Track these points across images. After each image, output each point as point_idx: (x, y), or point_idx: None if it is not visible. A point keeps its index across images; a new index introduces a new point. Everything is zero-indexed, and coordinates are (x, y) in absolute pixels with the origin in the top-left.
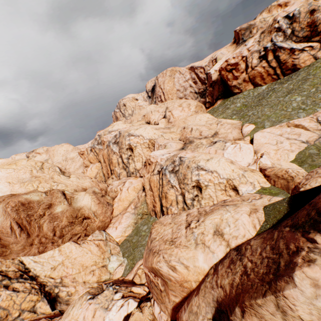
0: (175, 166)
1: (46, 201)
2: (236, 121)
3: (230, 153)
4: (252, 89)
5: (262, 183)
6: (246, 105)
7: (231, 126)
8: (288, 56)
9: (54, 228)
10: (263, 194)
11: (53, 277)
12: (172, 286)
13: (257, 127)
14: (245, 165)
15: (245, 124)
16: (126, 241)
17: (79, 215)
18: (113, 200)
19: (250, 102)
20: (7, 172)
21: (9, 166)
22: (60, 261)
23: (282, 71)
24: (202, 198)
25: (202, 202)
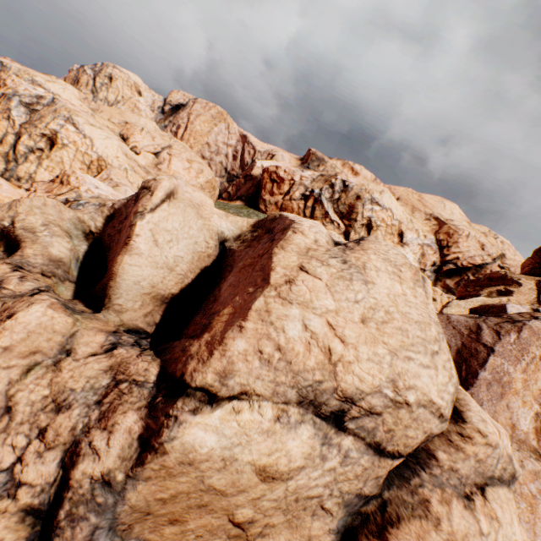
0: None
1: None
2: None
3: None
4: None
5: None
6: None
7: None
8: (321, 217)
9: None
10: None
11: None
12: None
13: None
14: None
15: None
16: None
17: None
18: None
19: None
20: None
21: None
22: None
23: None
24: None
25: None
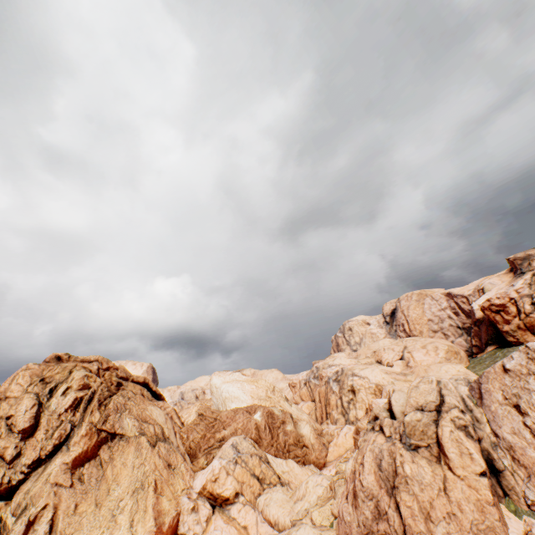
0: None
1: (281, 417)
2: None
3: None
4: (534, 340)
5: None
6: None
7: None
8: None
9: (285, 441)
10: None
11: (283, 477)
12: (361, 431)
13: None
14: None
15: None
16: None
17: (301, 440)
18: (328, 443)
19: None
20: (251, 387)
21: (252, 383)
22: (286, 470)
23: None
24: None
25: None
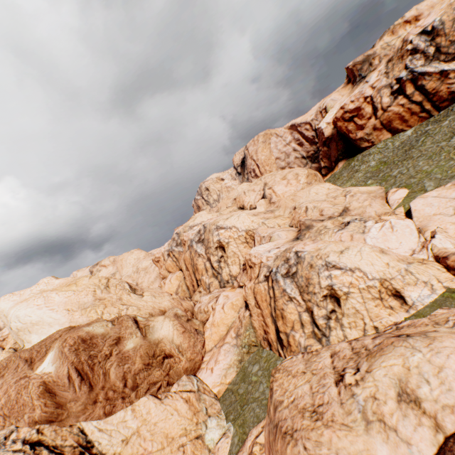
0: (290, 266)
1: (113, 333)
2: (375, 187)
3: (377, 237)
4: (390, 138)
5: (445, 281)
6: (385, 162)
7: (369, 196)
8: (439, 82)
9: (125, 374)
10: (453, 300)
11: None
12: None
13: (413, 191)
14: (406, 253)
15: (389, 189)
16: (228, 391)
17: (157, 353)
18: (203, 325)
19: (391, 157)
20: (65, 295)
21: (68, 288)
22: (134, 429)
23: (434, 104)
24: (343, 315)
25: (344, 321)
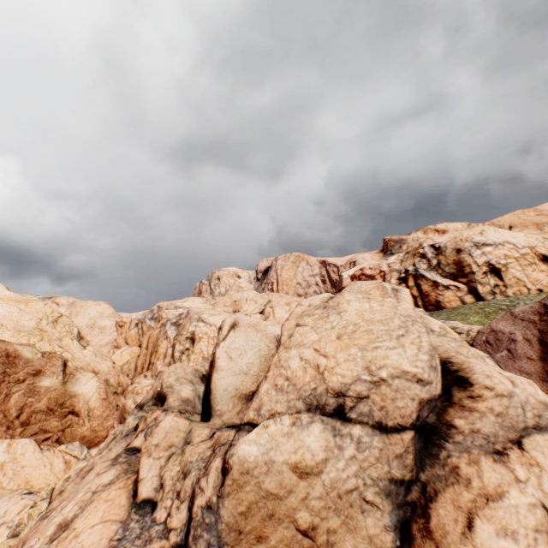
0: None
1: (37, 364)
2: None
3: None
4: None
5: None
6: None
7: None
8: (431, 288)
9: (25, 406)
10: None
11: None
12: None
13: None
14: None
15: None
16: None
17: (67, 404)
18: None
19: None
20: (9, 310)
21: (16, 304)
22: (0, 461)
23: (424, 304)
24: None
25: None
